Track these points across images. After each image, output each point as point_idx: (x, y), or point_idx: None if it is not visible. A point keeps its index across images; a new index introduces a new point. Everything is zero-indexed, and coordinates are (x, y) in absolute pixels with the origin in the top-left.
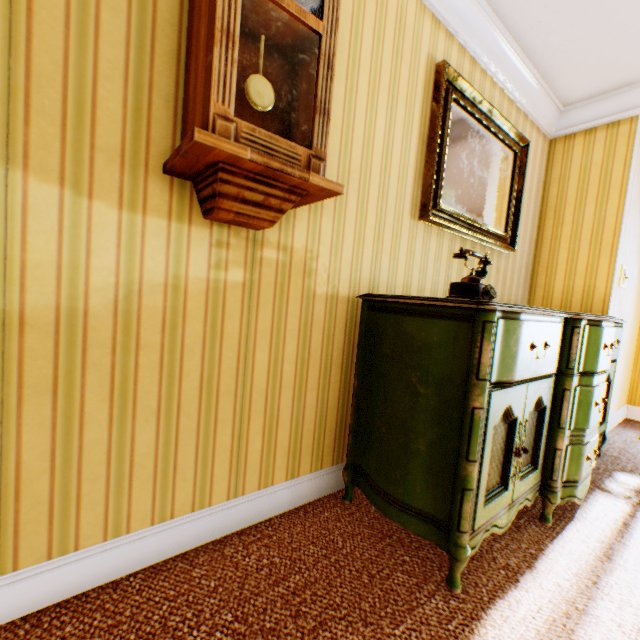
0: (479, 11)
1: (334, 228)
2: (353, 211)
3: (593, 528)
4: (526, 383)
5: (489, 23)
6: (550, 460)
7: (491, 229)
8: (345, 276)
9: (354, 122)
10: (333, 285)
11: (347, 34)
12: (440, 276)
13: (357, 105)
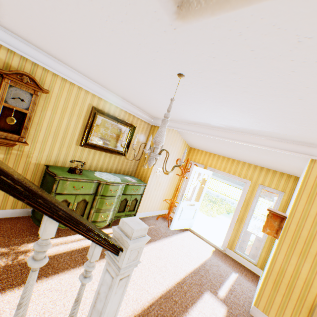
0: (110, 94)
1: (42, 146)
2: (50, 142)
3: None
4: (74, 195)
5: (115, 97)
6: (89, 215)
7: (115, 150)
8: (44, 159)
9: (54, 121)
10: (39, 161)
11: (54, 100)
12: (89, 161)
13: (56, 117)
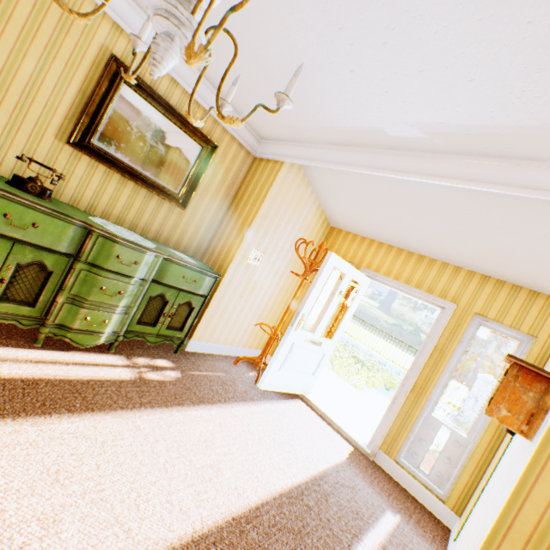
0: None
1: None
2: None
3: (66, 357)
4: (4, 238)
5: None
6: (52, 307)
7: (159, 185)
8: None
9: None
10: None
11: None
12: (88, 192)
13: (2, 41)
